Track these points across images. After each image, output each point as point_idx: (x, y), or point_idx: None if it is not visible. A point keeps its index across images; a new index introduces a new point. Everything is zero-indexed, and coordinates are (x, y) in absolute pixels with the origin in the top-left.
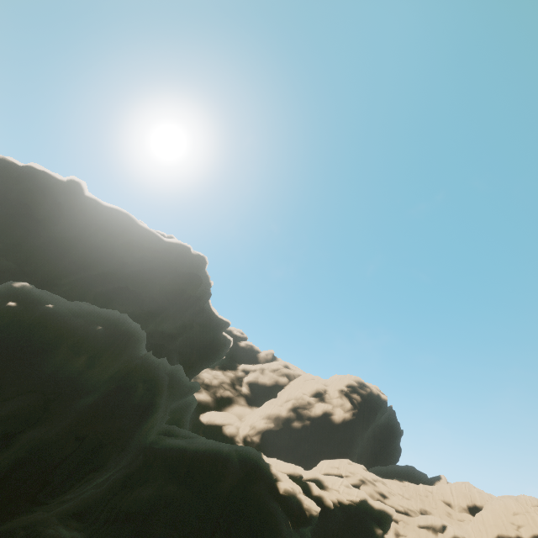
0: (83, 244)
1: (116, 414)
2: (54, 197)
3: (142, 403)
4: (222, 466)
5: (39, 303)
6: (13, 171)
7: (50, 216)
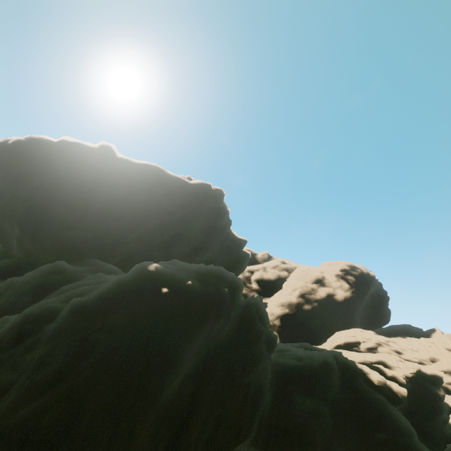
0: (132, 202)
1: (262, 359)
2: (93, 165)
3: (265, 341)
4: (332, 374)
5: (178, 282)
6: (53, 149)
7: (97, 183)
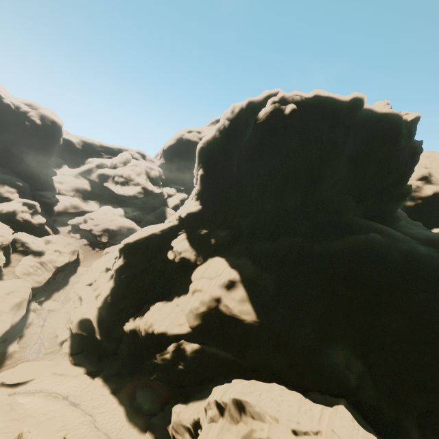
0: (373, 159)
1: None
2: (341, 121)
3: None
4: None
5: None
6: (314, 111)
7: (345, 142)
